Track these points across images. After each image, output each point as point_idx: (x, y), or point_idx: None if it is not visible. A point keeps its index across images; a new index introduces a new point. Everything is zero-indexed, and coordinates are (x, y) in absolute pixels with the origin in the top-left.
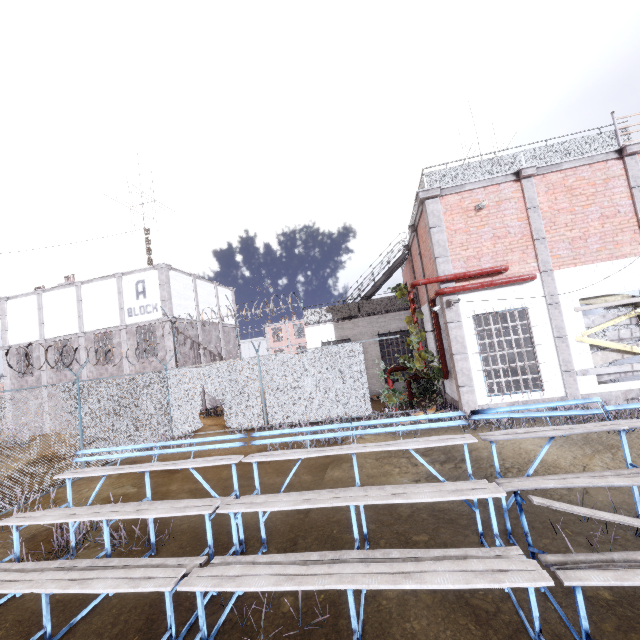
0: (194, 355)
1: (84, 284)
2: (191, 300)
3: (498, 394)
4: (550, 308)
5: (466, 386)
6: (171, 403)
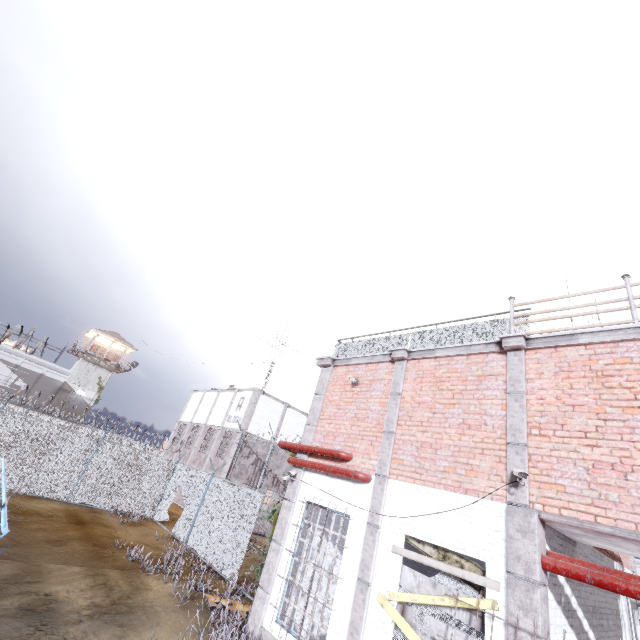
0: (254, 471)
1: (222, 391)
2: (274, 423)
3: (285, 626)
4: (366, 529)
5: (263, 588)
6: (166, 489)
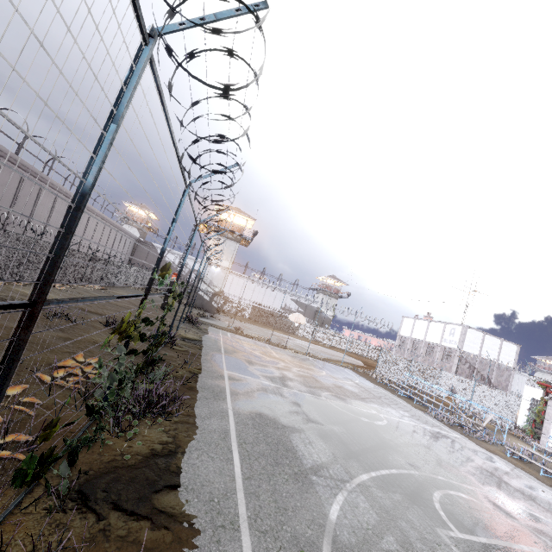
0: (469, 372)
1: (431, 321)
2: (477, 344)
3: None
4: None
5: (545, 434)
6: (439, 382)
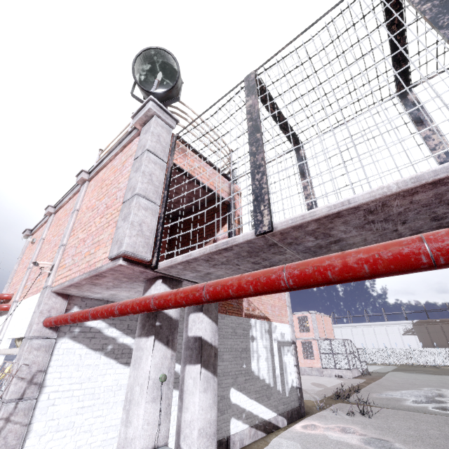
0: None
1: None
2: None
3: None
4: None
5: None
6: None
